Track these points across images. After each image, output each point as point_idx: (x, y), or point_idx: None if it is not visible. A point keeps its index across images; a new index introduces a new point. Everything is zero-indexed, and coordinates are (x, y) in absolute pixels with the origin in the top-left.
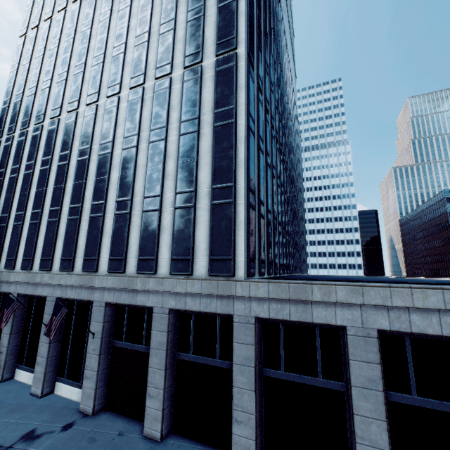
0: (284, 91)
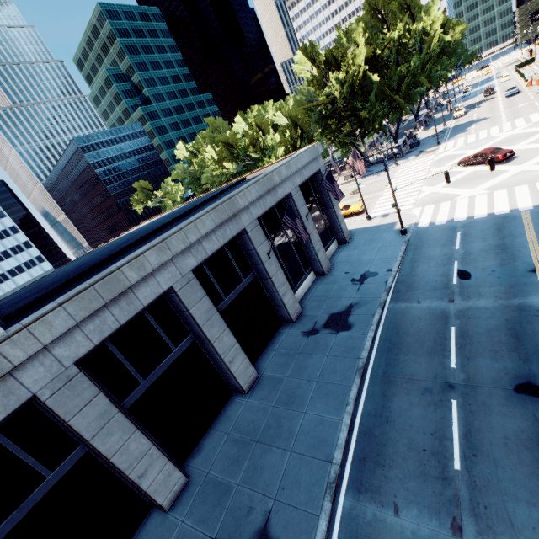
0: None
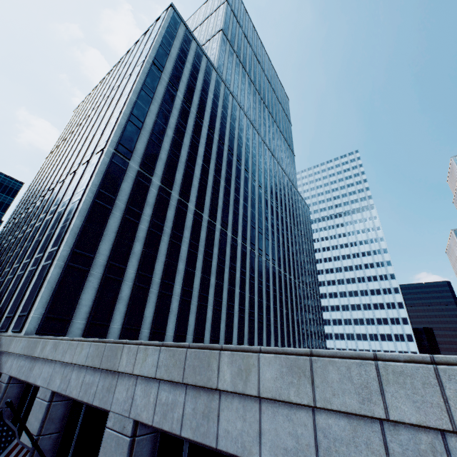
0: (240, 169)
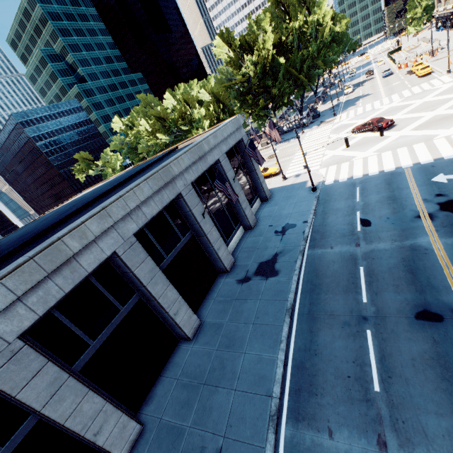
0: None
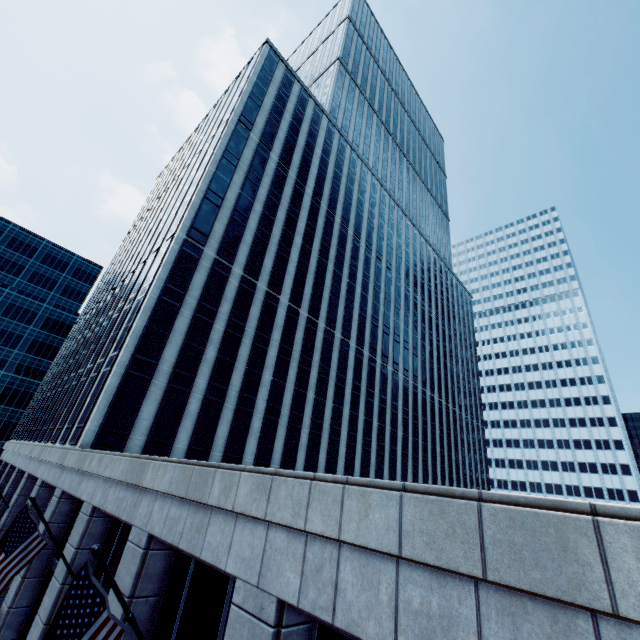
0: (358, 247)
